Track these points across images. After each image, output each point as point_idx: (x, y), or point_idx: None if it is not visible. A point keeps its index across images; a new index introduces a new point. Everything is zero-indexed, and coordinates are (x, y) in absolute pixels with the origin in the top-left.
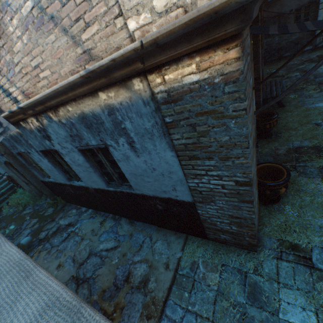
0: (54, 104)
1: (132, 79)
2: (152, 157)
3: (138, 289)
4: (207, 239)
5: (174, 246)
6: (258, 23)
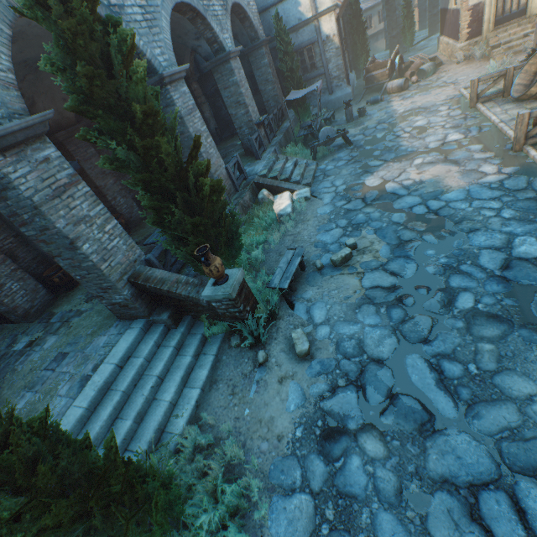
0: None
1: None
2: None
3: None
4: (16, 323)
5: None
6: (67, 149)
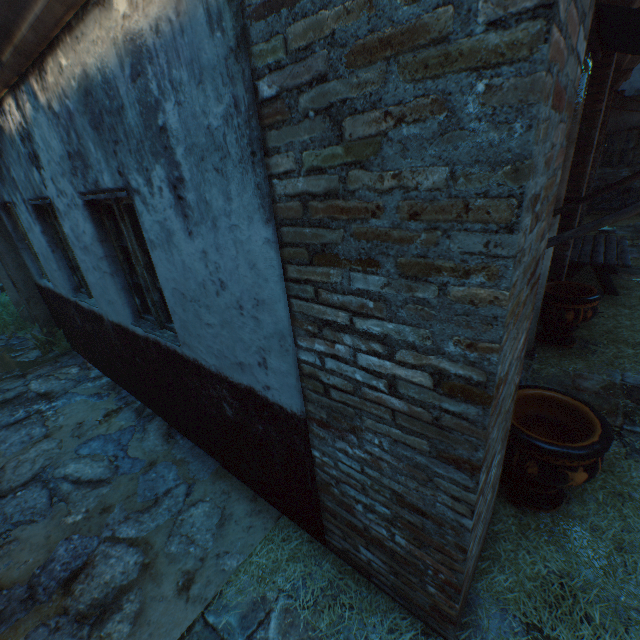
0: (29, 40)
1: None
2: (219, 242)
3: (74, 625)
4: (324, 545)
5: (234, 533)
6: (608, 70)
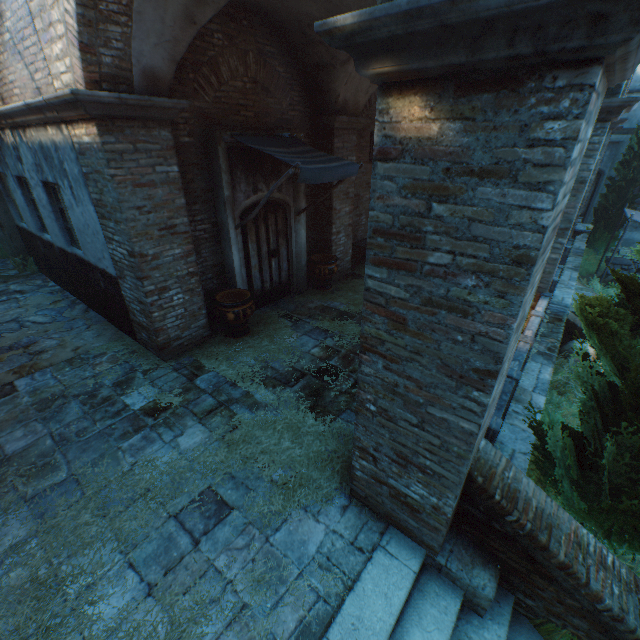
0: (21, 123)
1: (63, 125)
2: (85, 210)
3: (29, 355)
4: (138, 342)
5: (103, 339)
6: (333, 141)
